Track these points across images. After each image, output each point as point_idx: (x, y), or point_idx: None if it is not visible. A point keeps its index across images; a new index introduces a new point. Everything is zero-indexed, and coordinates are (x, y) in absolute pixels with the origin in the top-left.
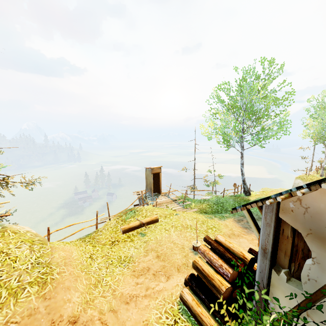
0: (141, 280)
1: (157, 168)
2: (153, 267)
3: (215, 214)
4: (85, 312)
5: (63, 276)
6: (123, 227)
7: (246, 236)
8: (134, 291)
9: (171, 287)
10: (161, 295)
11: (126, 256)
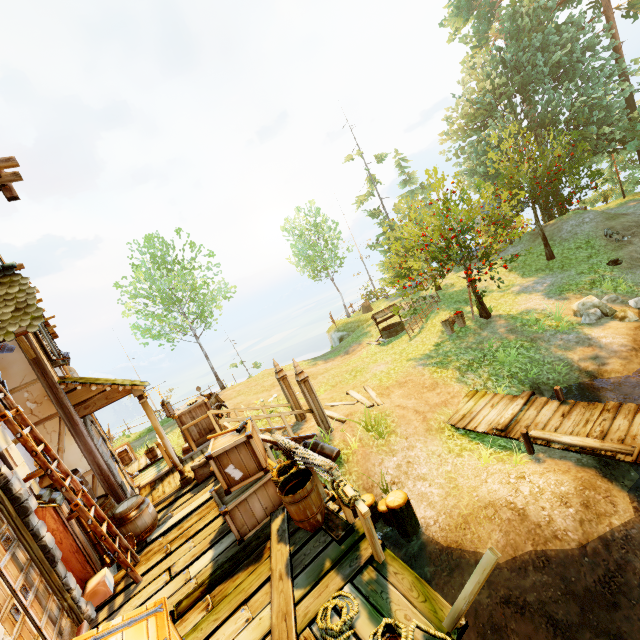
0: None
1: None
2: None
3: None
4: None
5: None
6: None
7: None
8: None
9: None
10: None
11: None
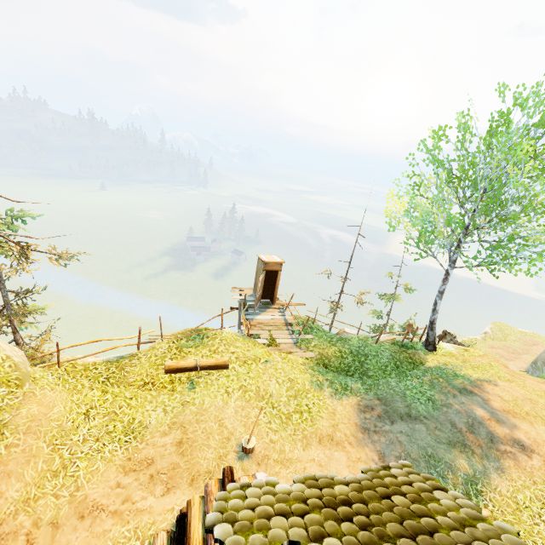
0: (128, 482)
1: (275, 264)
2: (159, 462)
3: (339, 376)
4: (15, 517)
5: (12, 452)
6: (169, 364)
7: (353, 448)
8: (106, 498)
9: (162, 509)
10: (138, 519)
11: (141, 423)
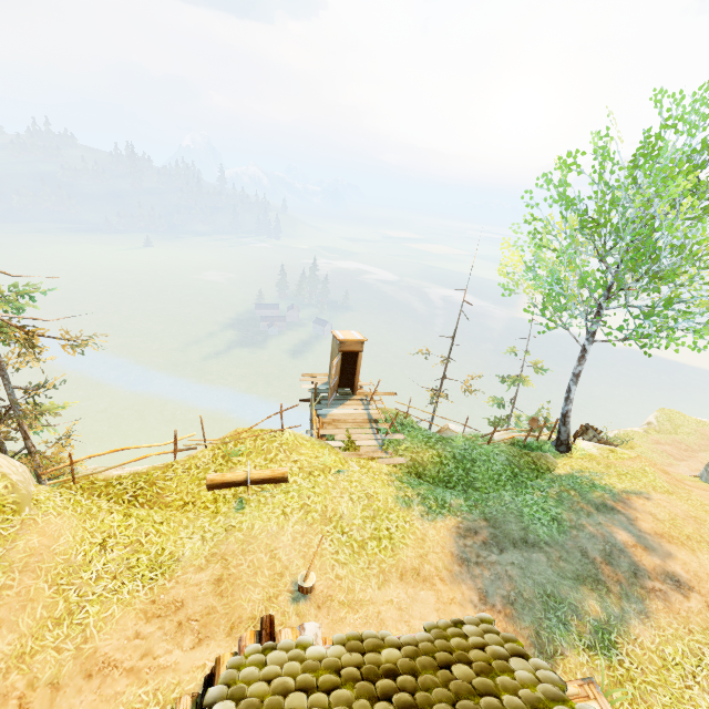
0: (149, 631)
1: (353, 342)
2: (190, 605)
3: (436, 489)
4: (6, 677)
5: (3, 596)
6: (211, 478)
7: (445, 586)
8: (121, 651)
9: (190, 666)
10: (159, 679)
11: (172, 555)
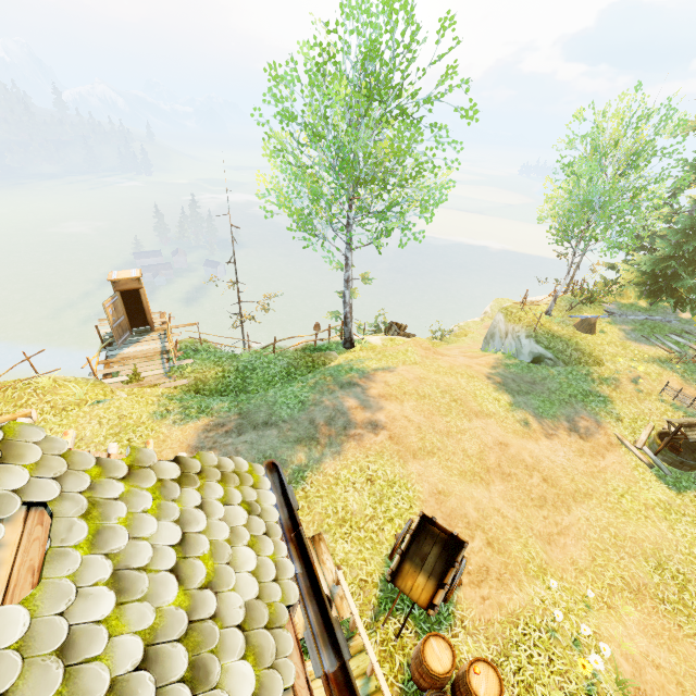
0: None
1: (129, 280)
2: None
3: (209, 399)
4: None
5: None
6: None
7: None
8: None
9: None
10: None
11: None
